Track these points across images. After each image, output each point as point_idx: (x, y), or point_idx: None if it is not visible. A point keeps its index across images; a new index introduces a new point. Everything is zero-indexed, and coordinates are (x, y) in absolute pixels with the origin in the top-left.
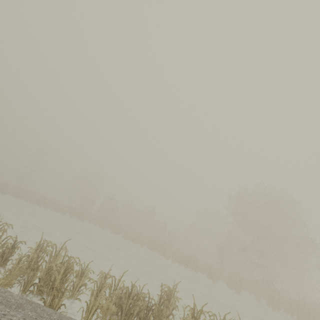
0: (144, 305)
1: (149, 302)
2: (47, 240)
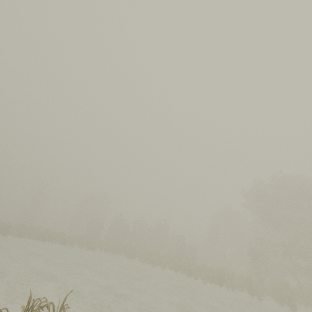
0: None
1: None
2: (39, 299)
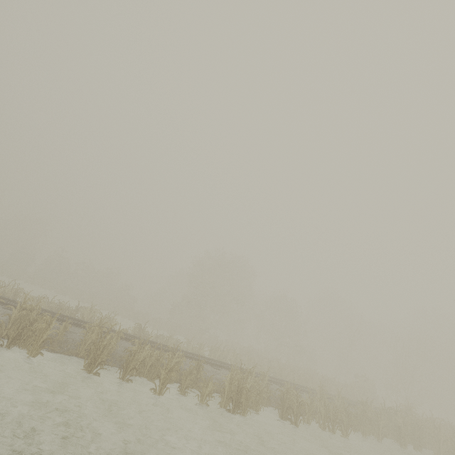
0: (65, 309)
1: (69, 308)
2: None
